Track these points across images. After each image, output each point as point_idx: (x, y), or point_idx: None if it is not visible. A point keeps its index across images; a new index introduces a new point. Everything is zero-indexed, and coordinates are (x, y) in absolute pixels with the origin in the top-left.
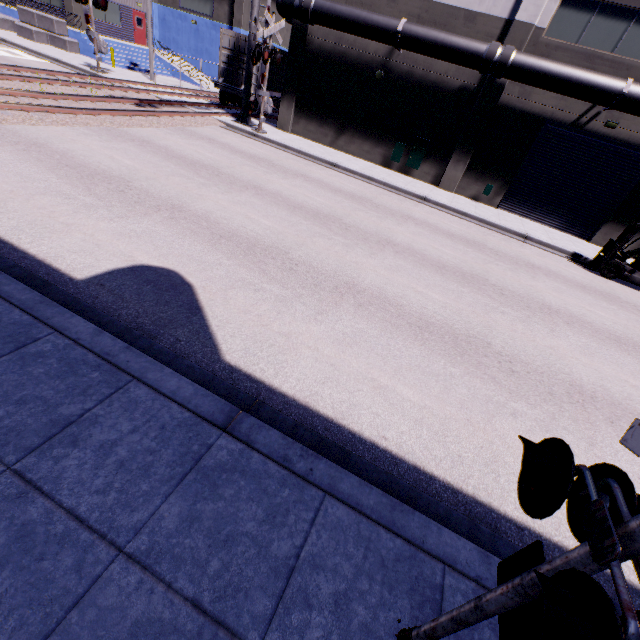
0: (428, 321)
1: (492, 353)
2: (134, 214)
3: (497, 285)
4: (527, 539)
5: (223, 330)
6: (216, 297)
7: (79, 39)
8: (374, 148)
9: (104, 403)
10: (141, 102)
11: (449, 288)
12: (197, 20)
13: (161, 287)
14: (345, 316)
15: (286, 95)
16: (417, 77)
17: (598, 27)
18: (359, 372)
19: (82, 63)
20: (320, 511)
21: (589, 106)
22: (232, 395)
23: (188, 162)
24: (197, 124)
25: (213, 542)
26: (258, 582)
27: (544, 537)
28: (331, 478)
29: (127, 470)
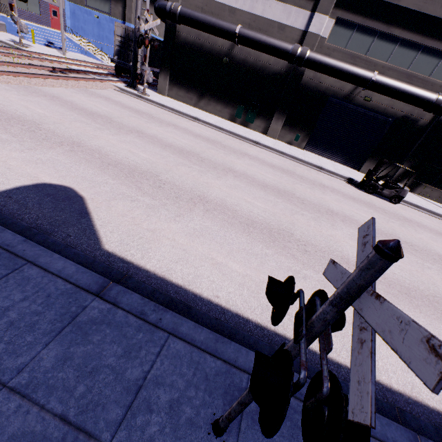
0: (253, 220)
1: (294, 240)
2: (41, 147)
3: (300, 197)
4: (307, 355)
5: (105, 228)
6: (101, 205)
7: (6, 21)
8: (224, 109)
9: (1, 280)
10: (54, 69)
11: (269, 199)
12: (99, 15)
13: (58, 198)
14: (196, 217)
15: (163, 70)
16: (250, 63)
17: (357, 39)
18: (203, 254)
19: (8, 39)
20: (164, 346)
21: (354, 87)
22: (107, 272)
23: (88, 113)
24: (97, 87)
25: (81, 373)
26: (113, 398)
27: (318, 353)
28: (174, 324)
29: (16, 327)
